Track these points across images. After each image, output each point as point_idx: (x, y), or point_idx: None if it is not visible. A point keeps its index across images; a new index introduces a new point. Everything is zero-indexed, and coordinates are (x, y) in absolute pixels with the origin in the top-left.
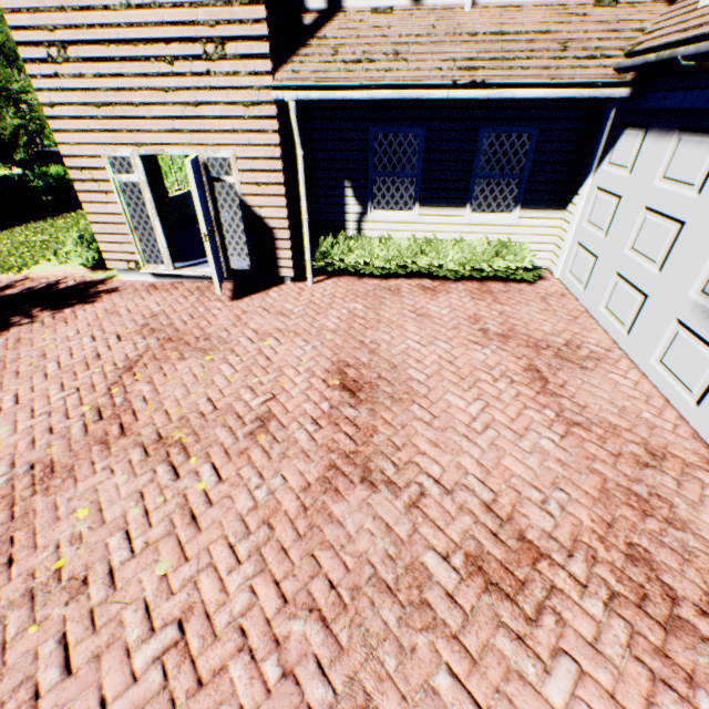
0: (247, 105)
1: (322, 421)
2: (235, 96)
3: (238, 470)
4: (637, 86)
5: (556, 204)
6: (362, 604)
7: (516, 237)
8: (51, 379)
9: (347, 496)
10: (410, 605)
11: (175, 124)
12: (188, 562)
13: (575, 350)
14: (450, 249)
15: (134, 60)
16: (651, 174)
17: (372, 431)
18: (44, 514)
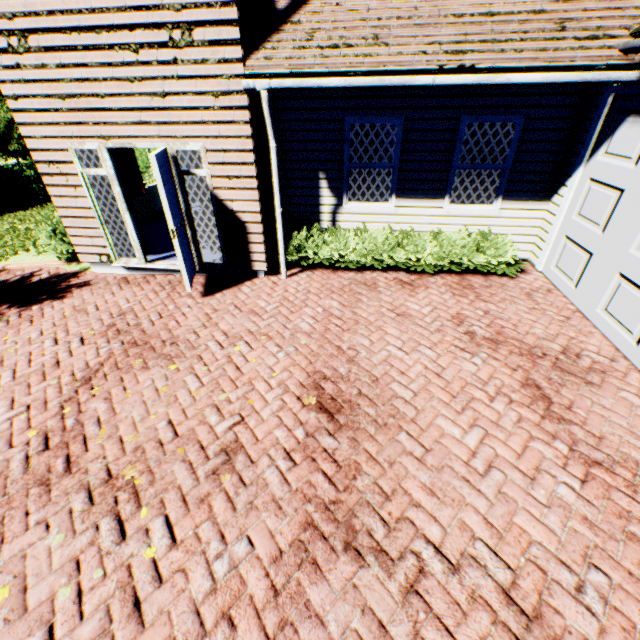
0: (217, 95)
1: (297, 455)
2: (204, 86)
3: (196, 527)
4: None
5: (540, 195)
6: None
7: (496, 229)
8: (2, 393)
9: (327, 573)
10: None
11: (142, 116)
12: None
13: (575, 359)
14: (428, 242)
15: (97, 48)
16: None
17: (355, 470)
18: None
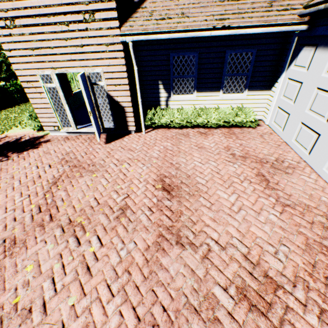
0: (107, 45)
1: (154, 209)
2: (101, 41)
3: (111, 239)
4: (310, 24)
5: (266, 87)
6: (182, 321)
7: (246, 105)
8: (16, 190)
9: (169, 253)
10: (208, 321)
11: (72, 57)
12: (85, 296)
13: (281, 163)
14: (213, 113)
15: (49, 24)
16: (320, 70)
17: (180, 213)
18: (10, 269)
